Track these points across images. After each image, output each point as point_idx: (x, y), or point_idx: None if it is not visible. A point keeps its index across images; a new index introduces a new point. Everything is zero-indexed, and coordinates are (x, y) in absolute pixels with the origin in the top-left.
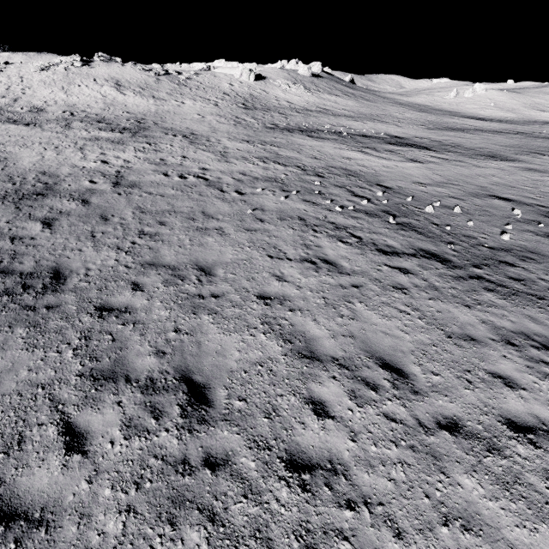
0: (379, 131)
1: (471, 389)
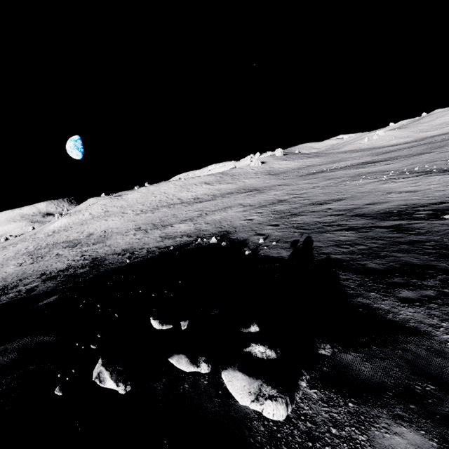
0: (352, 163)
1: None
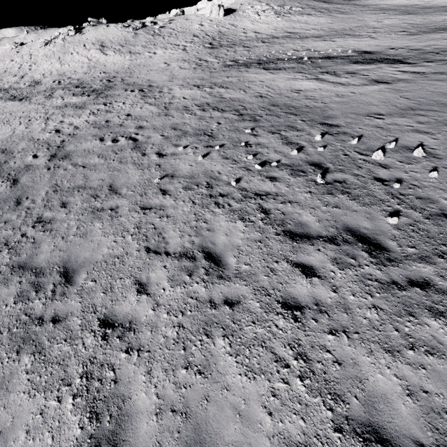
0: (347, 48)
1: None
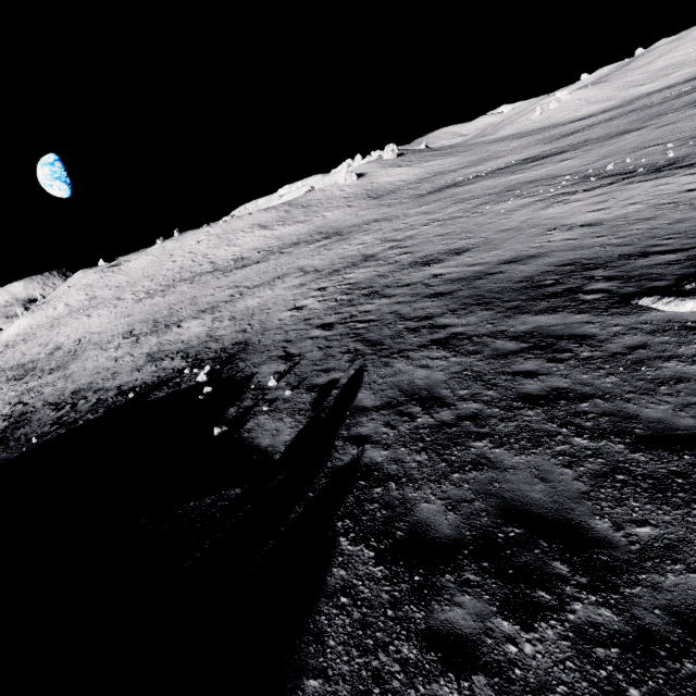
0: (507, 162)
1: (689, 185)
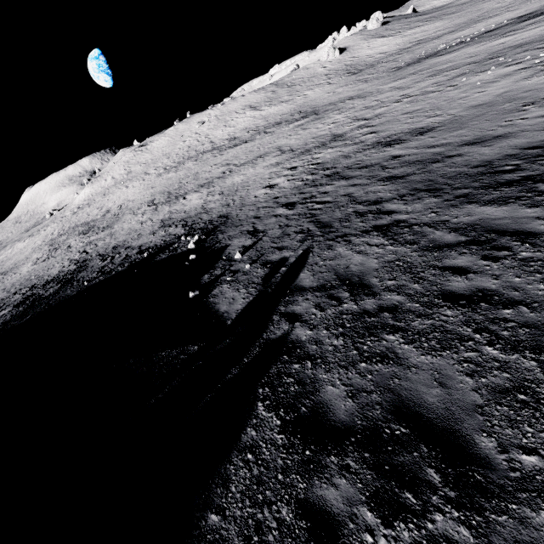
0: (498, 23)
1: None
